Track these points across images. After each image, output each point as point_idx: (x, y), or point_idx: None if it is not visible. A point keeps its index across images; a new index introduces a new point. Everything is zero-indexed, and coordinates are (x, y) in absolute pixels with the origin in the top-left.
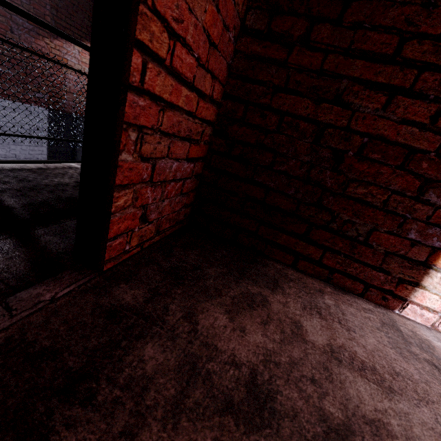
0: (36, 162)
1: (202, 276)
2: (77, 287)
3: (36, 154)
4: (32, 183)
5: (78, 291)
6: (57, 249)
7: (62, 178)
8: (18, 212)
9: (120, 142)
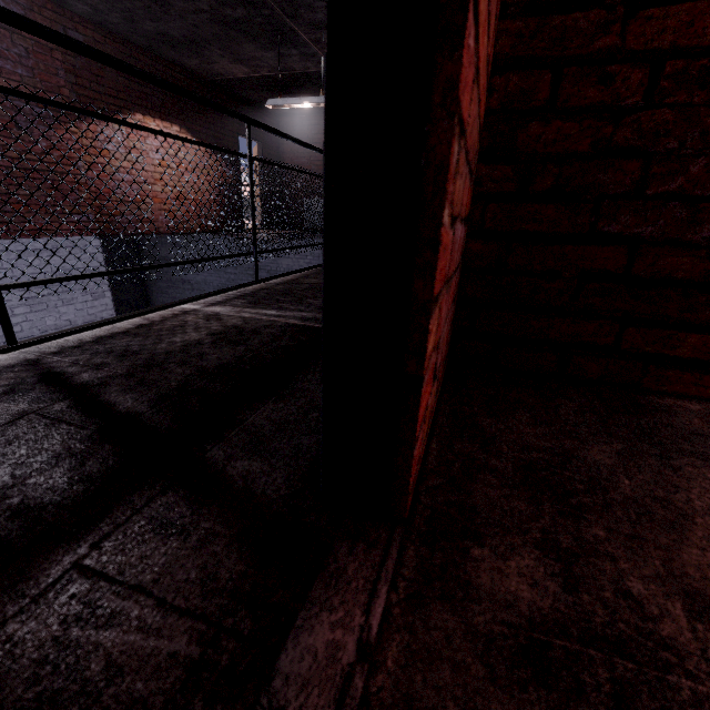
0: (128, 317)
1: (597, 474)
2: (391, 591)
3: (98, 311)
4: (142, 356)
5: (403, 605)
6: (276, 490)
7: (184, 333)
8: (151, 421)
9: (447, 169)
